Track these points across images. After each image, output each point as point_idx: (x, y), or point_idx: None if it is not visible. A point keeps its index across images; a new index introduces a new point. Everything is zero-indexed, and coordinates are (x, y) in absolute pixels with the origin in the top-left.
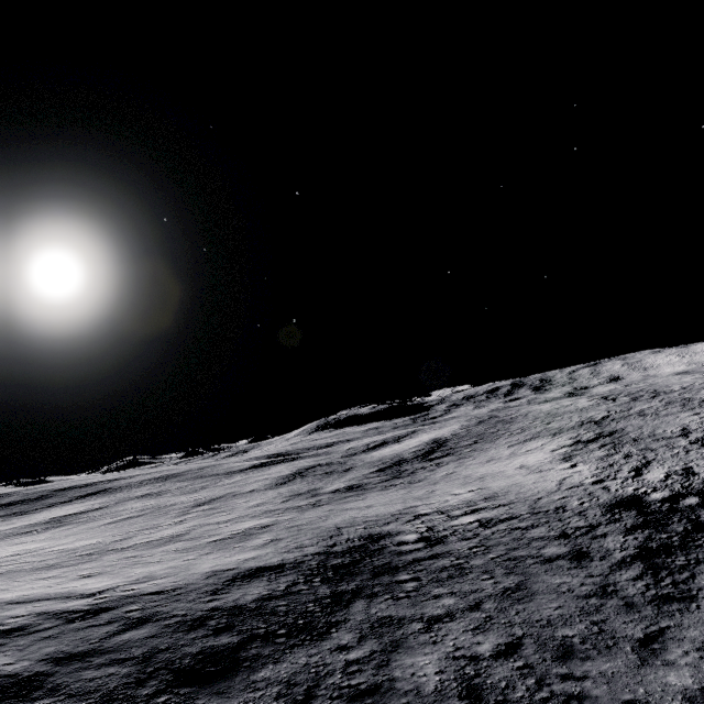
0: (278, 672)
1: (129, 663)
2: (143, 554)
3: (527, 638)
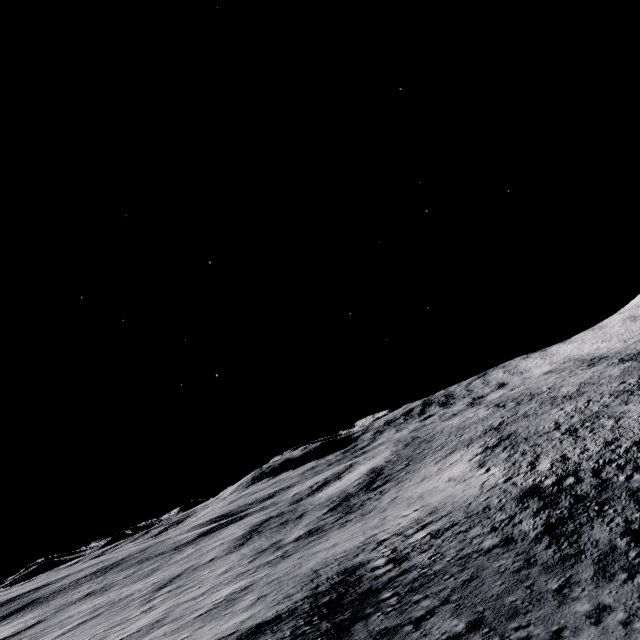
0: None
1: None
2: None
3: (487, 611)
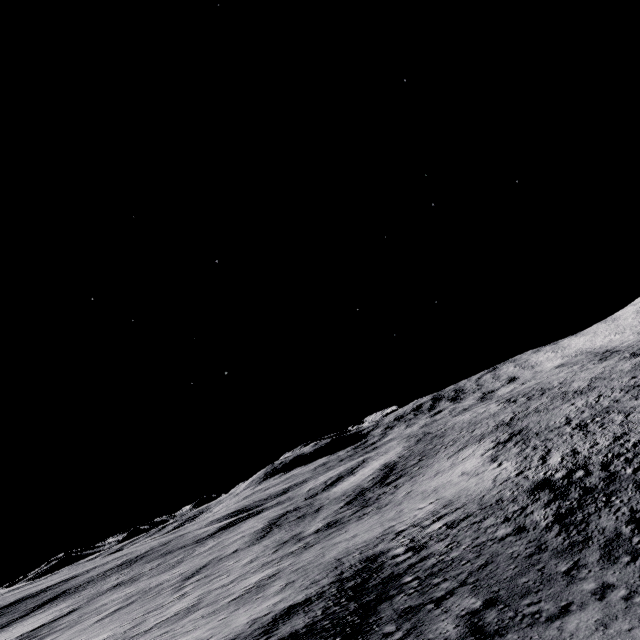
0: None
1: None
2: (173, 628)
3: (502, 591)
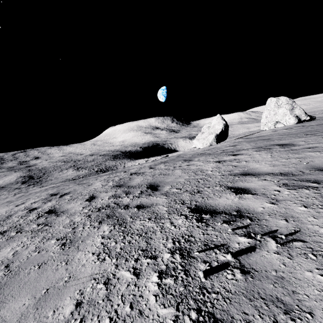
0: None
1: None
2: None
3: None
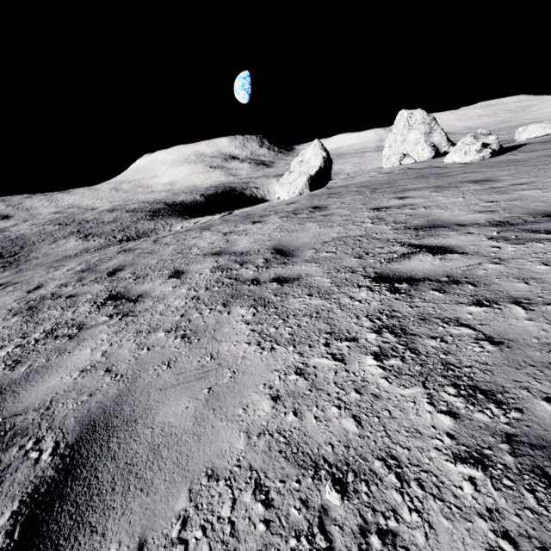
0: None
1: None
2: None
3: None
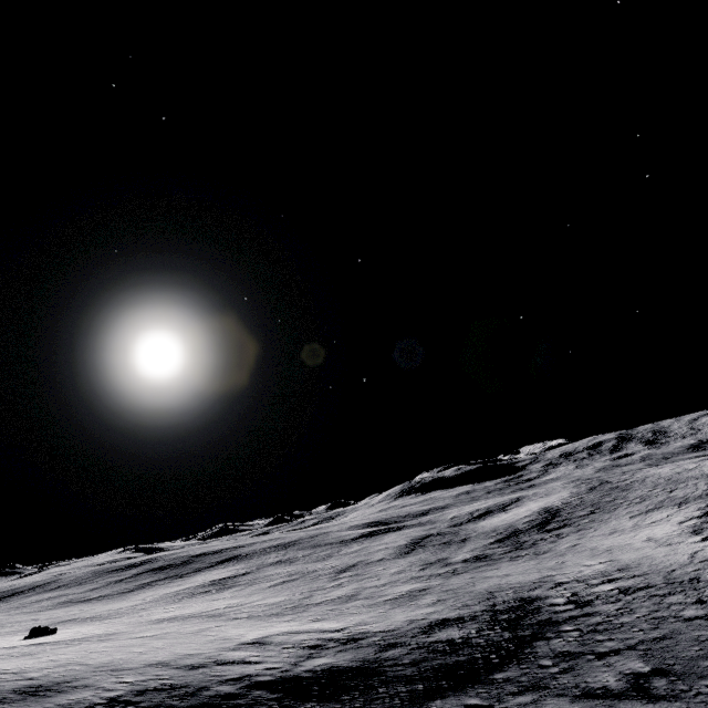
0: (507, 675)
1: (407, 666)
2: (340, 608)
3: (677, 666)
